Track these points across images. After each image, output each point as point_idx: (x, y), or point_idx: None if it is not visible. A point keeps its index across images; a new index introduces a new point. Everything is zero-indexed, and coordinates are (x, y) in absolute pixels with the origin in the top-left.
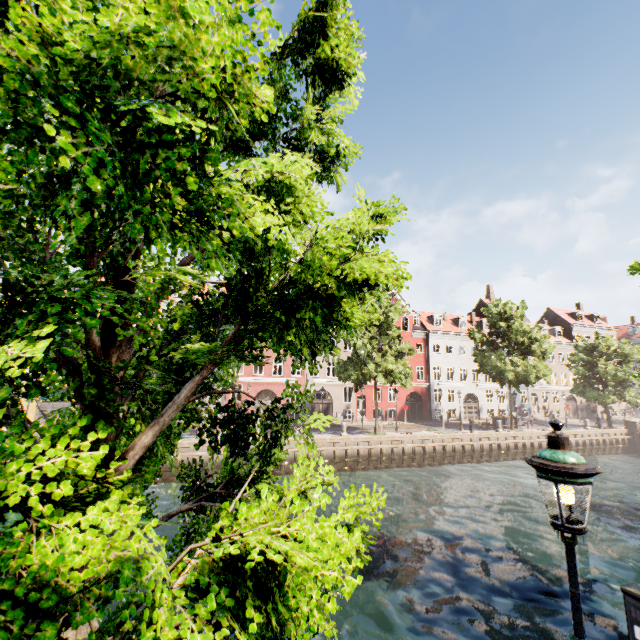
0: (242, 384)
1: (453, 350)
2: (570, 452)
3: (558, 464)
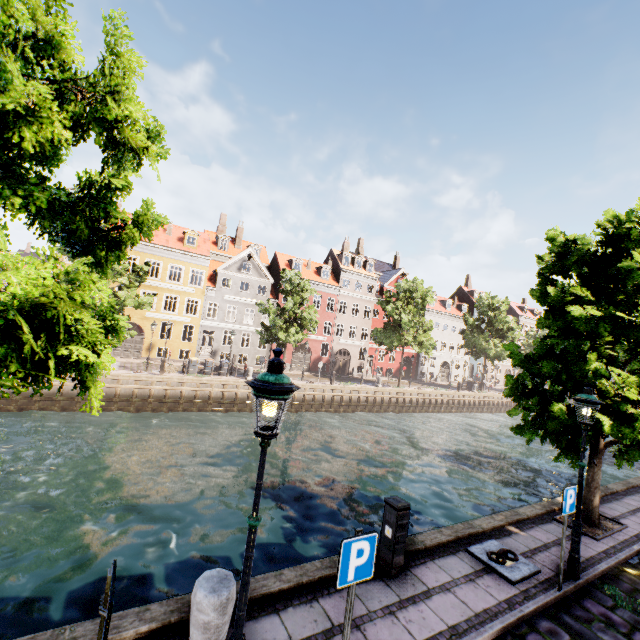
0: None
1: (439, 326)
2: None
3: None
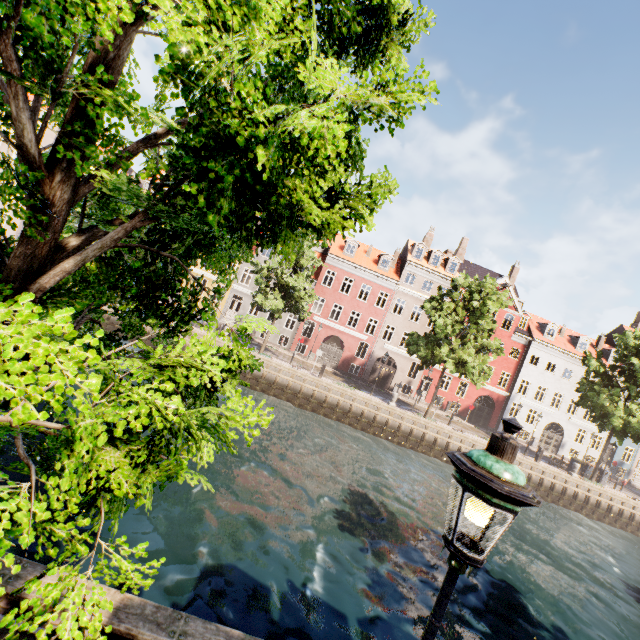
0: (316, 323)
1: (556, 370)
2: (508, 464)
3: (478, 469)
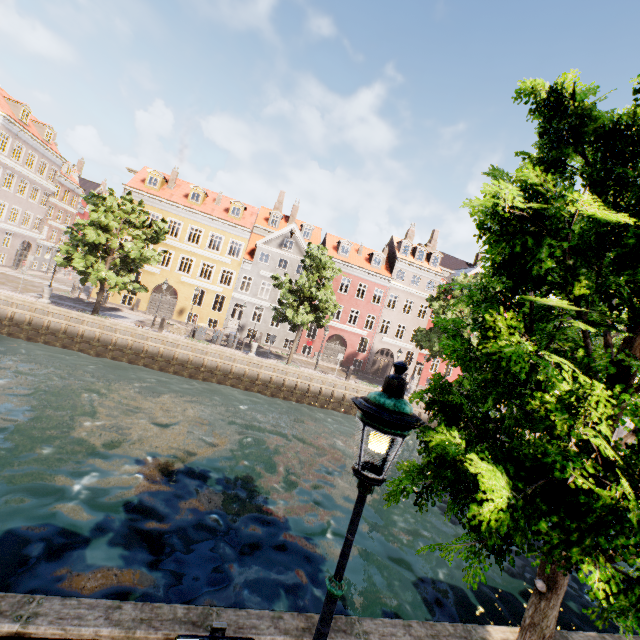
0: None
1: None
2: None
3: None
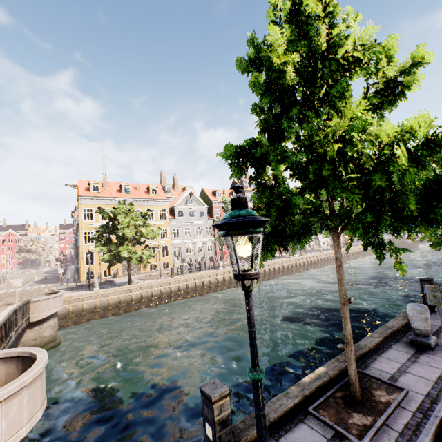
0: None
1: None
2: None
3: None
